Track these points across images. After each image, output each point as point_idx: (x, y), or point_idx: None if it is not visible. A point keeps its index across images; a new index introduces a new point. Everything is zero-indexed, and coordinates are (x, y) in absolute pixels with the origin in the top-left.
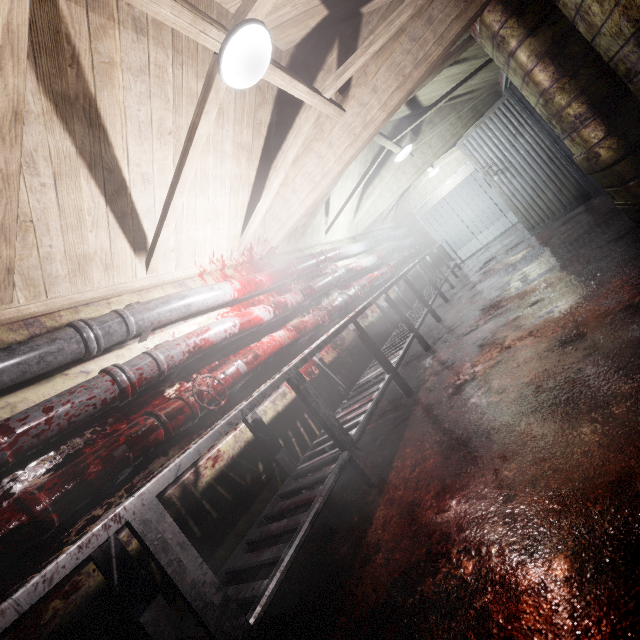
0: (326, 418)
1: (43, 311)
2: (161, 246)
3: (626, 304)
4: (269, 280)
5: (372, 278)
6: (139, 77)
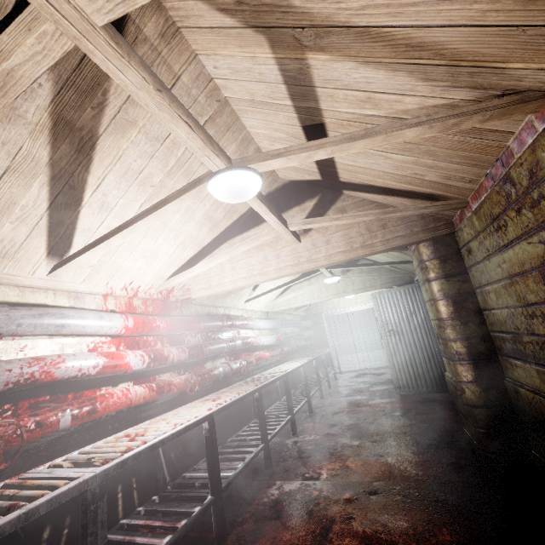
0: None
1: None
2: (78, 262)
3: None
4: (167, 328)
5: (262, 358)
6: (152, 141)
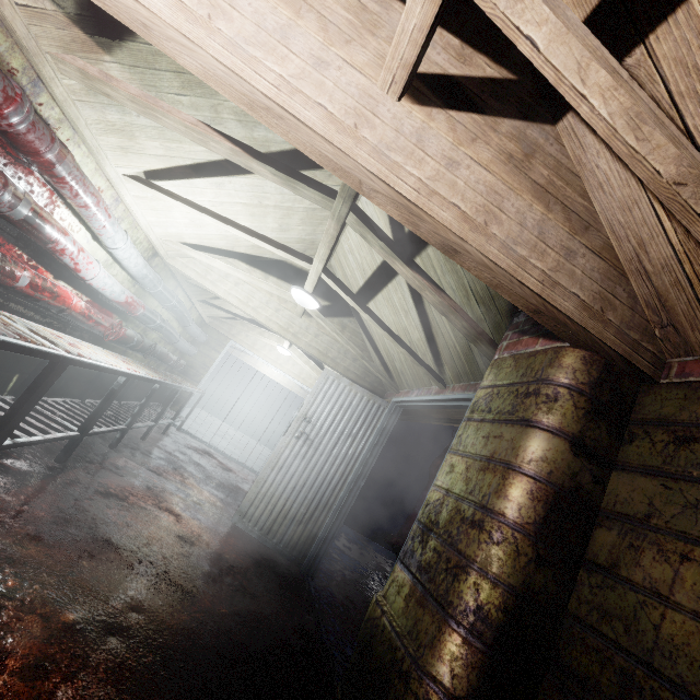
0: None
1: None
2: None
3: None
4: None
5: (56, 296)
6: None
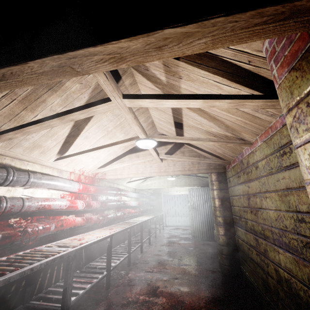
0: (68, 286)
1: (1, 153)
2: (69, 158)
3: (200, 309)
4: (94, 191)
5: (130, 212)
6: (113, 116)
